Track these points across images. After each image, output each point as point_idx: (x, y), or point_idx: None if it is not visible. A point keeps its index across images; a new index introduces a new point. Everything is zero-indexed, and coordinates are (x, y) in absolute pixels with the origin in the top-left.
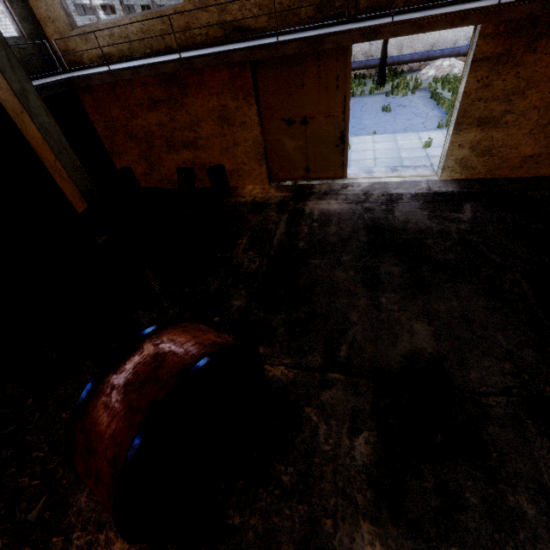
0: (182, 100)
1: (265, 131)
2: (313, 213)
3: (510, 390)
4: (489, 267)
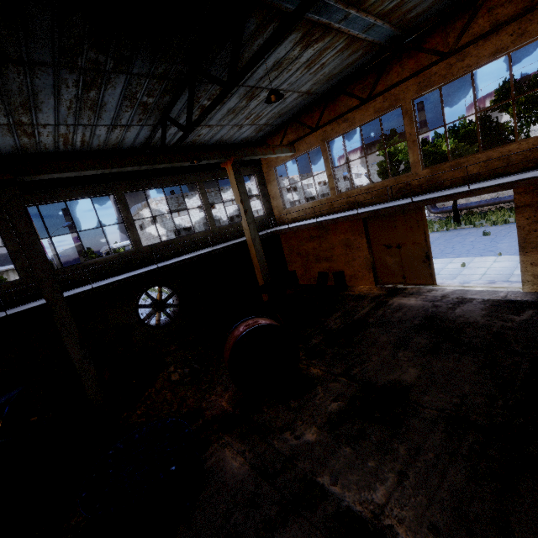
0: (326, 236)
1: (373, 252)
2: (392, 304)
3: (445, 410)
4: (503, 351)
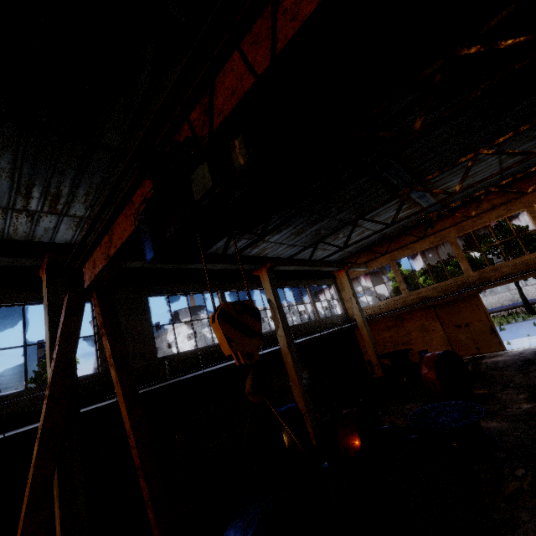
0: (402, 325)
1: (446, 332)
2: (487, 362)
3: None
4: None
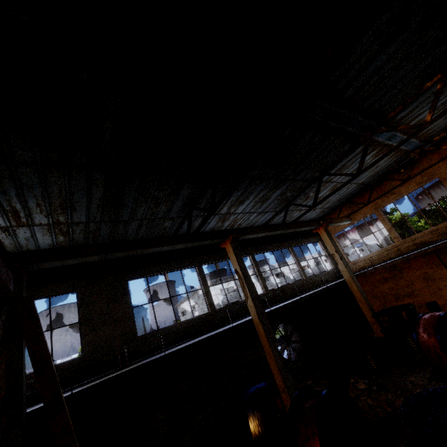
0: (400, 275)
1: None
2: None
3: None
4: None
